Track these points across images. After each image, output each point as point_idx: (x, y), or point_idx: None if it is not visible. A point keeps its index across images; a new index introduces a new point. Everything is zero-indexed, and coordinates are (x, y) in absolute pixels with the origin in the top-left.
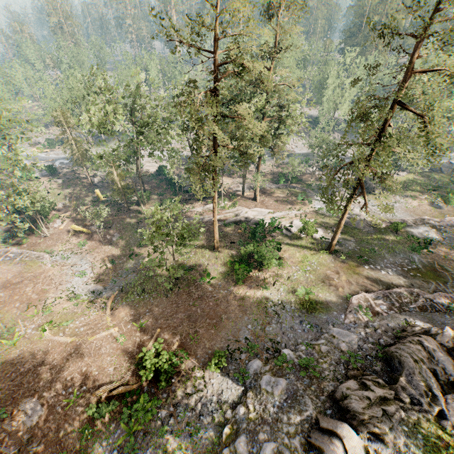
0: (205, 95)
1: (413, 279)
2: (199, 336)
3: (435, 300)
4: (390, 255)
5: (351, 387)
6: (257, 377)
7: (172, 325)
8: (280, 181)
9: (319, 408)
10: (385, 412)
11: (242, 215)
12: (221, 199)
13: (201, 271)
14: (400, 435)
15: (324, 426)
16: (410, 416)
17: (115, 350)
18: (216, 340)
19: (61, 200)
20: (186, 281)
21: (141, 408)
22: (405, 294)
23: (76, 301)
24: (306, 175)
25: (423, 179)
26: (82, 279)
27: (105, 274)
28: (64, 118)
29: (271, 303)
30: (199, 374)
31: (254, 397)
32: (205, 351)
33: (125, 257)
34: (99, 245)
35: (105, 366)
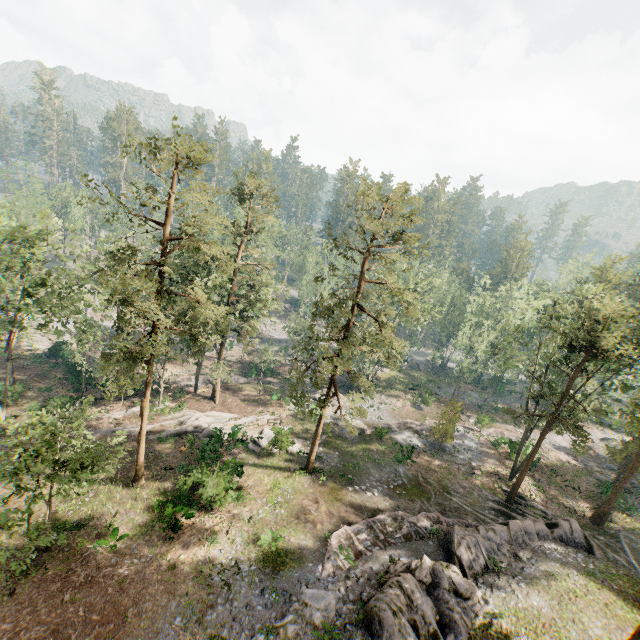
0: (147, 268)
1: (399, 498)
2: None
3: (420, 523)
4: (376, 469)
5: None
6: None
7: None
8: (251, 374)
9: None
10: None
11: (190, 422)
12: (160, 398)
13: (102, 527)
14: None
15: None
16: None
17: None
18: None
19: None
20: (65, 553)
21: None
22: (390, 520)
23: None
24: (286, 367)
25: (405, 377)
26: None
27: None
28: None
29: (219, 568)
30: None
31: None
32: None
33: None
34: None
35: None
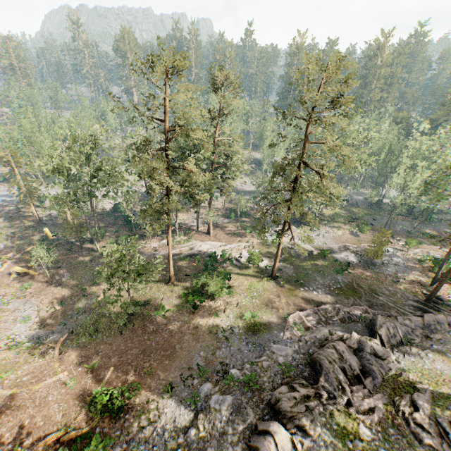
0: (157, 153)
1: (337, 296)
2: (154, 369)
3: (352, 312)
4: (321, 277)
5: (282, 391)
6: (208, 399)
7: (126, 362)
8: (231, 216)
9: (259, 415)
10: (308, 407)
11: (196, 248)
12: (177, 234)
13: (157, 305)
14: (319, 425)
15: (261, 428)
16: (327, 409)
17: (64, 395)
18: (170, 370)
19: (2, 240)
20: (141, 317)
21: (92, 450)
22: (329, 309)
23: (18, 349)
24: (254, 210)
25: (346, 213)
26: (26, 325)
27: (53, 317)
28: (13, 158)
29: (221, 329)
30: (153, 405)
31: (204, 417)
32: (159, 382)
33: (76, 298)
34: (47, 287)
35: (52, 414)
